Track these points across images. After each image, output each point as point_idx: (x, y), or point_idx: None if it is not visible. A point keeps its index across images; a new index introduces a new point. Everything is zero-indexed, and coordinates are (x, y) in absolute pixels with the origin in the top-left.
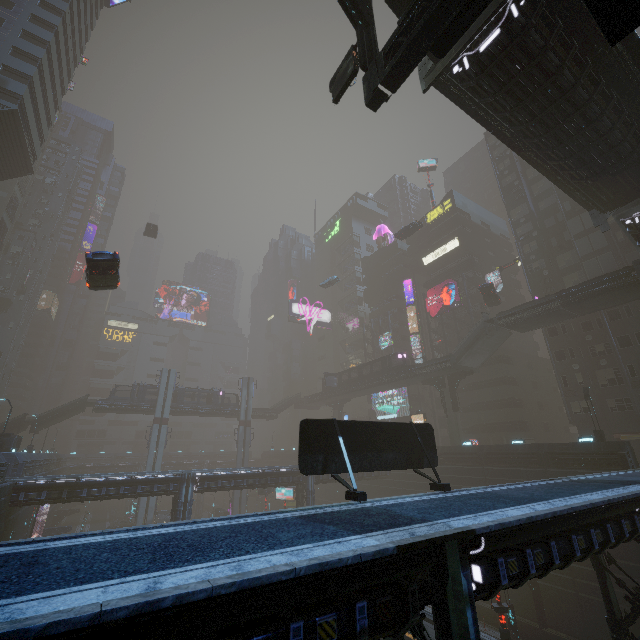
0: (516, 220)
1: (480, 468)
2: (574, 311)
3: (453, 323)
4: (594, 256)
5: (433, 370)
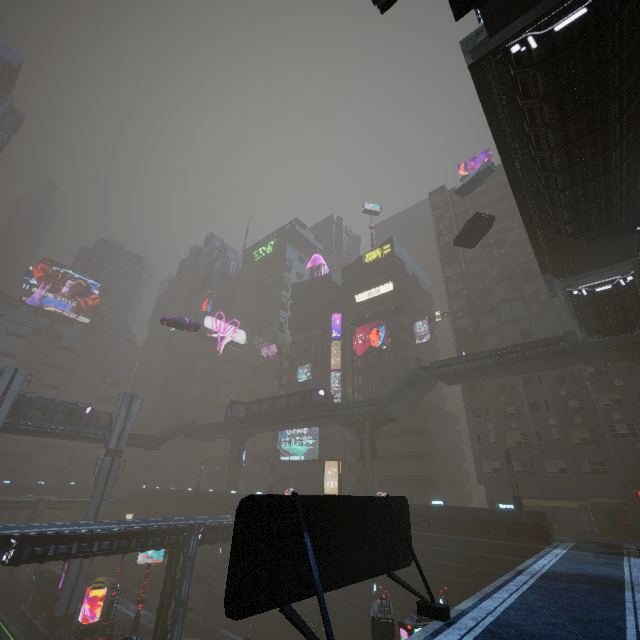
0: (449, 277)
1: None
2: (502, 371)
3: (377, 365)
4: (514, 323)
5: (357, 413)
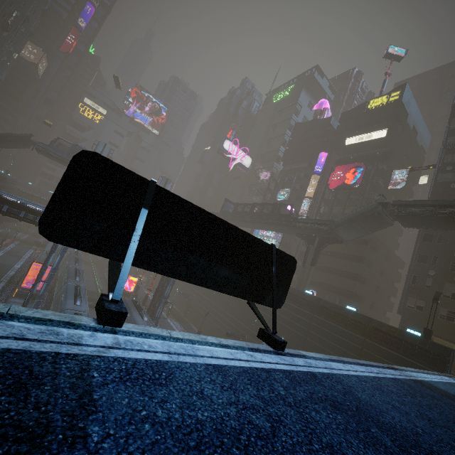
0: (454, 128)
1: (311, 314)
2: None
3: (344, 201)
4: None
5: (311, 228)
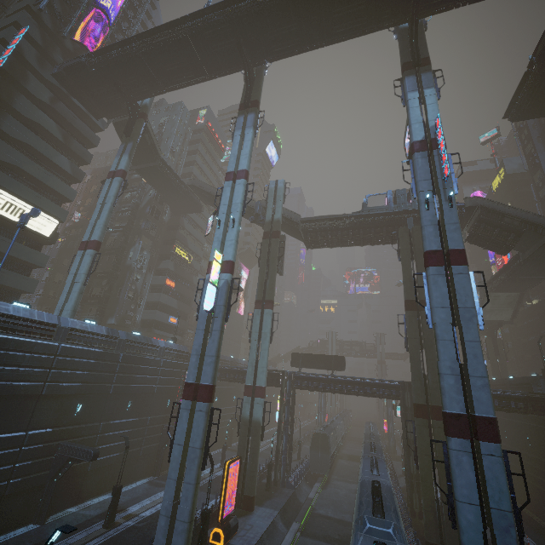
0: (537, 184)
1: None
2: (530, 276)
3: None
4: None
5: None
